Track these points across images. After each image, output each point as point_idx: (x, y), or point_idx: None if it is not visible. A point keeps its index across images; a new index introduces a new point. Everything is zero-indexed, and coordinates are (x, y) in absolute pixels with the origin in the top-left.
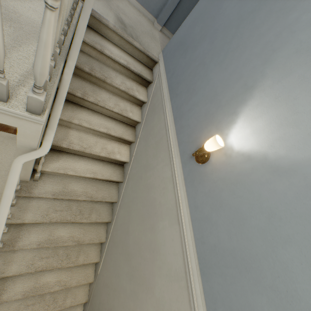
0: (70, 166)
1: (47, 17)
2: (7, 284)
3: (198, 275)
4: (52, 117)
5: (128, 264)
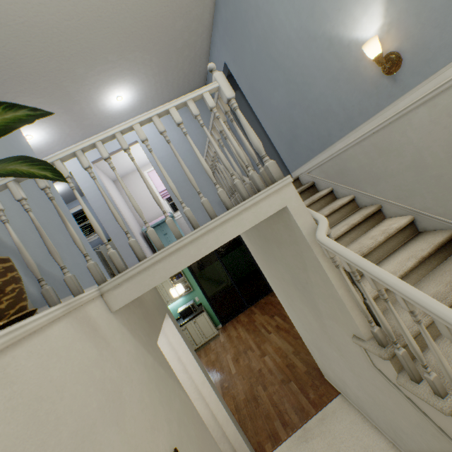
0: None
1: (238, 113)
2: None
3: None
4: None
5: None
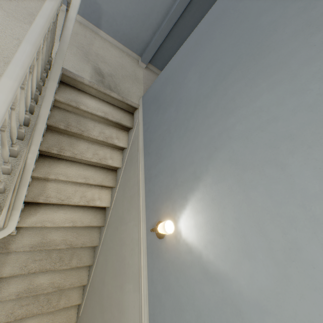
0: (48, 218)
1: None
2: None
3: None
4: (17, 198)
5: (102, 316)
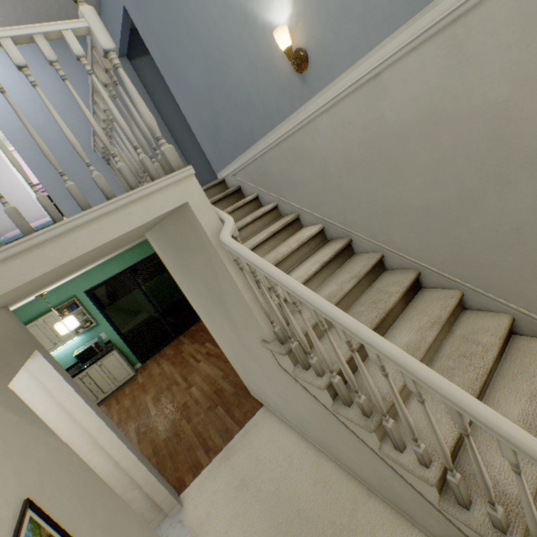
0: None
1: (122, 74)
2: None
3: (436, 4)
4: None
5: (480, 197)
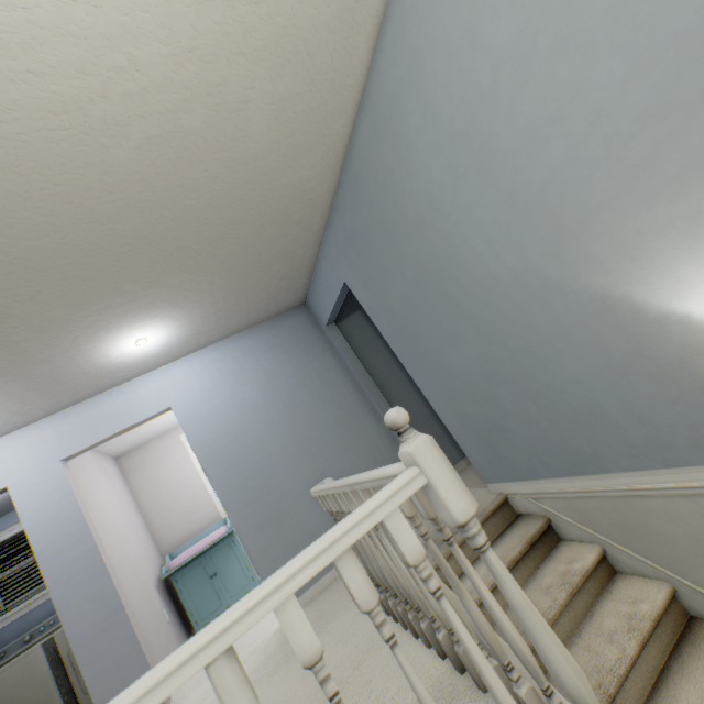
0: None
1: (493, 563)
2: None
3: None
4: None
5: None
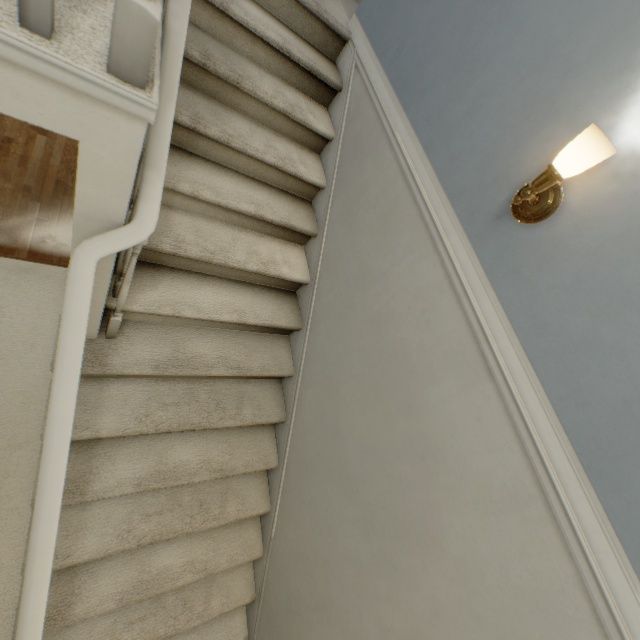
0: (184, 298)
1: None
2: (79, 582)
3: (582, 483)
4: (154, 136)
5: (353, 501)
